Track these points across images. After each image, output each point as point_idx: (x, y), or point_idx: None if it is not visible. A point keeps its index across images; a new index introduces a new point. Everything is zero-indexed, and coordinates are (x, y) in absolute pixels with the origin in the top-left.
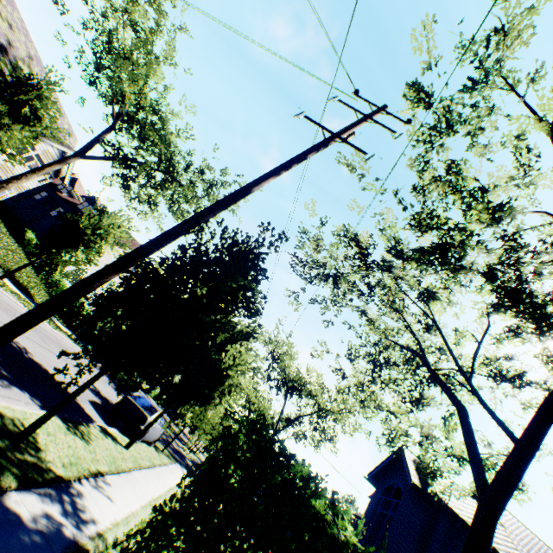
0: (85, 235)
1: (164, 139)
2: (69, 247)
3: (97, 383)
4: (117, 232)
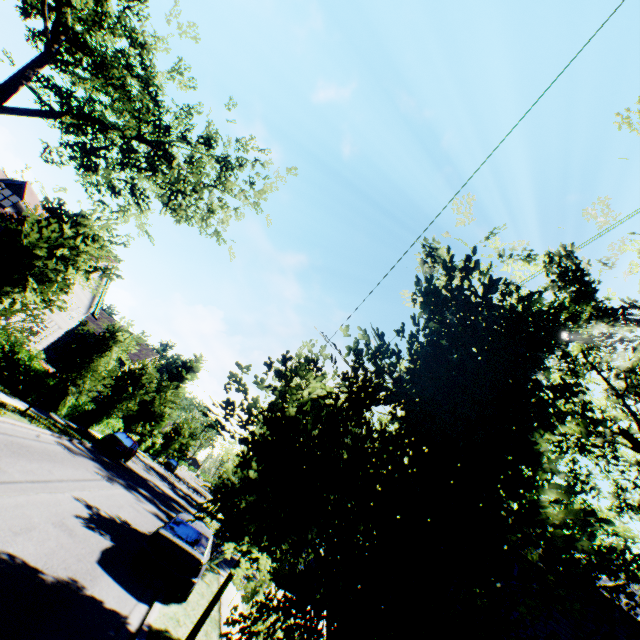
0: (35, 259)
1: (148, 83)
2: (6, 284)
3: (88, 493)
4: (91, 250)
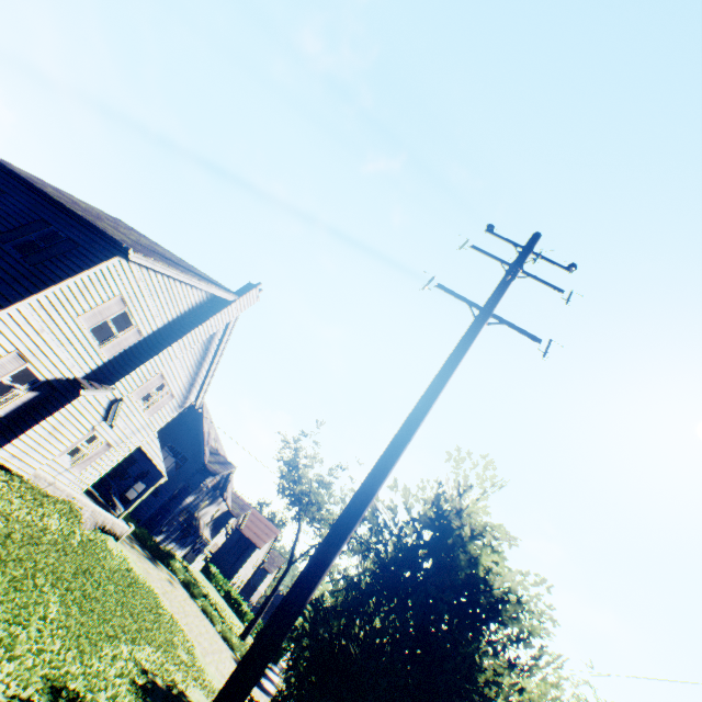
0: None
1: None
2: None
3: None
4: None
